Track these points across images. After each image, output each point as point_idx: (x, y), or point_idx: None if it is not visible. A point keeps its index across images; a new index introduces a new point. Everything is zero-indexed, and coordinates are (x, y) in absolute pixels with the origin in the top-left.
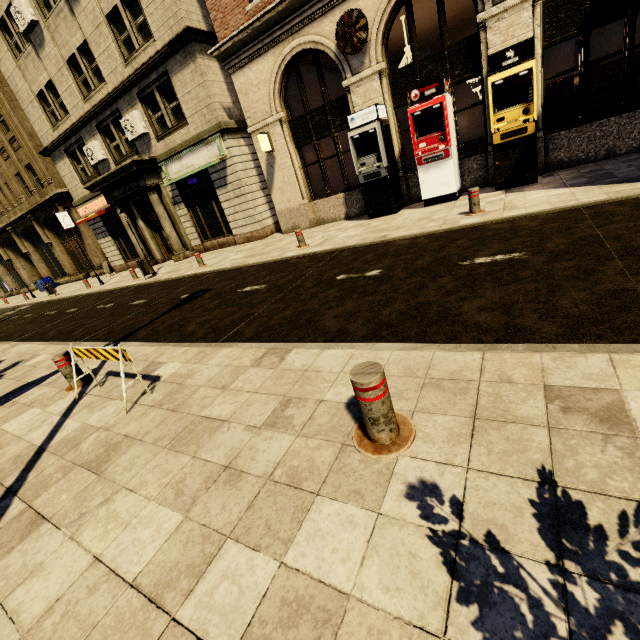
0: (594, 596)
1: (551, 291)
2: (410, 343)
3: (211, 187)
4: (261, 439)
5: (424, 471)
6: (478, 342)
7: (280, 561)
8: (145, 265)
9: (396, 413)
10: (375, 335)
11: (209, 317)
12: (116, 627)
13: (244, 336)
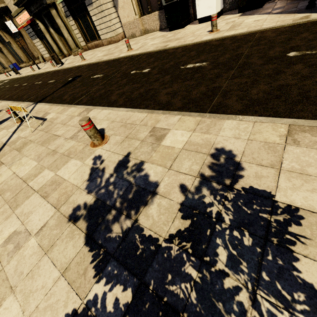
0: (113, 180)
1: (196, 86)
2: (130, 108)
3: (84, 5)
4: (66, 142)
5: (101, 152)
6: (153, 109)
7: (55, 173)
8: (55, 59)
9: (106, 135)
10: (124, 104)
11: (74, 92)
12: (15, 186)
13: (82, 102)
